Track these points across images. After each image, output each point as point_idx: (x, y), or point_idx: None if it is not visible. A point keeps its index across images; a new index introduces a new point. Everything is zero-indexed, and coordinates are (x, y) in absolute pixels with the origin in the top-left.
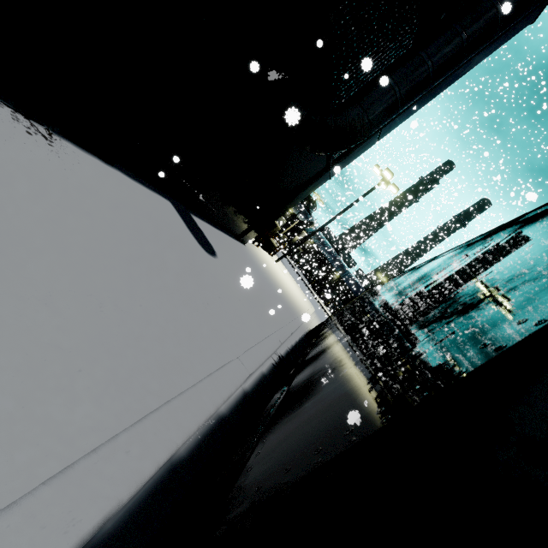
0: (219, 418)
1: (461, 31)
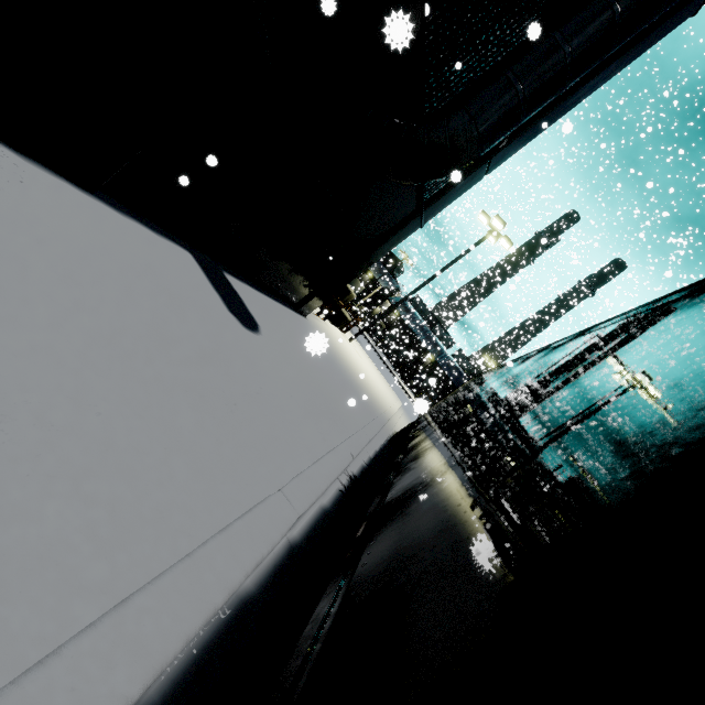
0: (240, 603)
1: (612, 1)
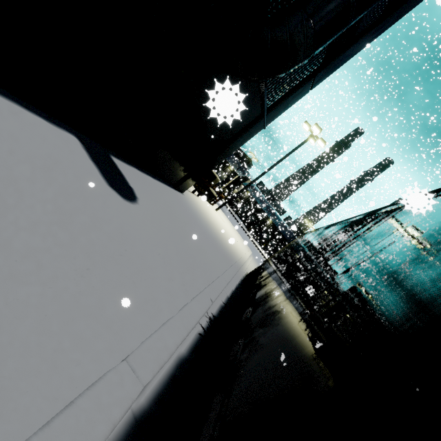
0: None
1: None
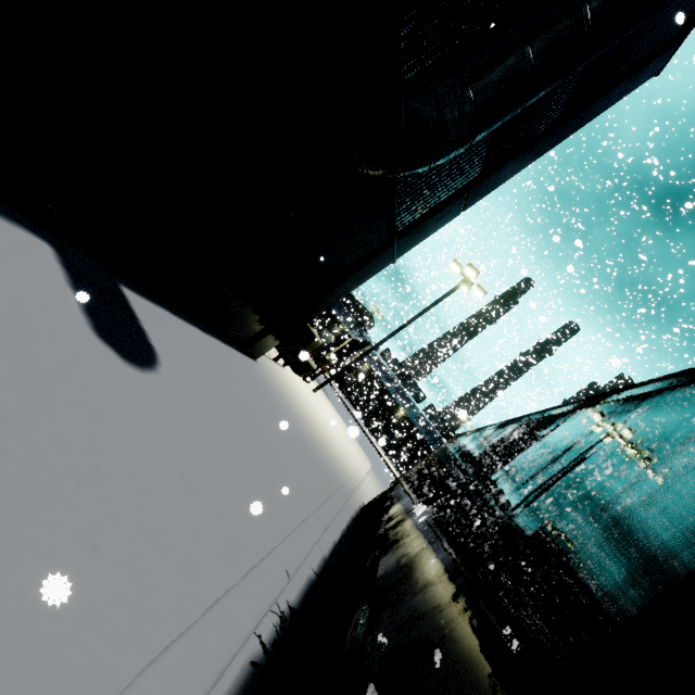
0: None
1: None
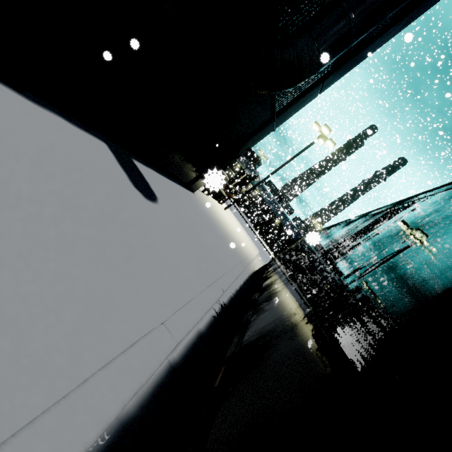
0: (119, 426)
1: None
